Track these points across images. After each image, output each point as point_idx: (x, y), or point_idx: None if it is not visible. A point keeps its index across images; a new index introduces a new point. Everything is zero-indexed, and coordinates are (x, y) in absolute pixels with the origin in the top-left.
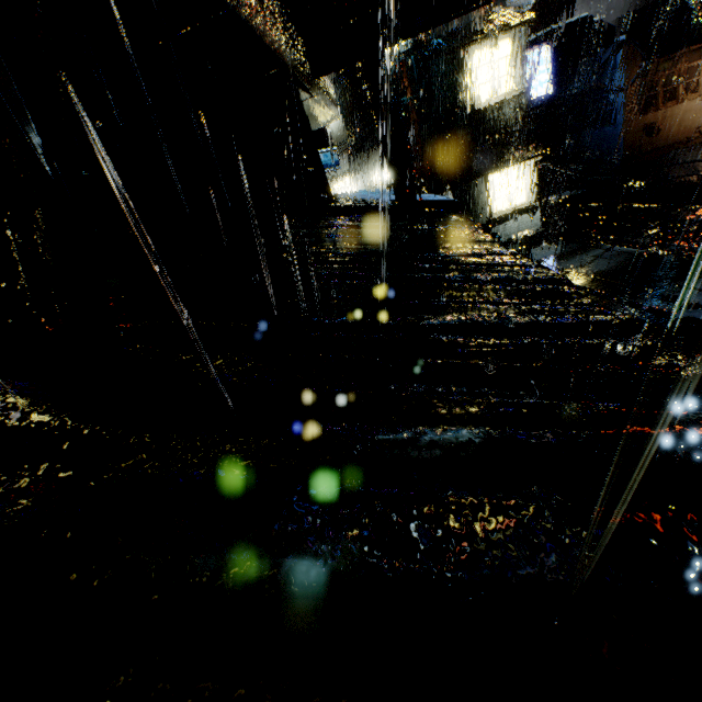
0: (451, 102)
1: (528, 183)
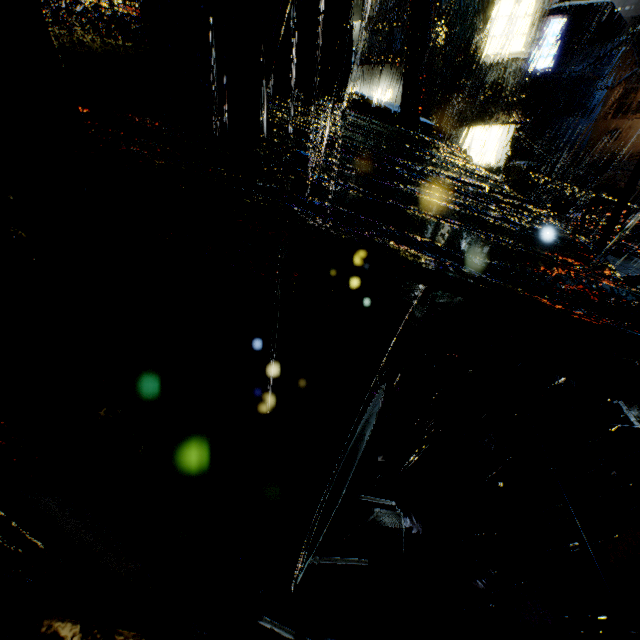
0: (464, 43)
1: (501, 146)
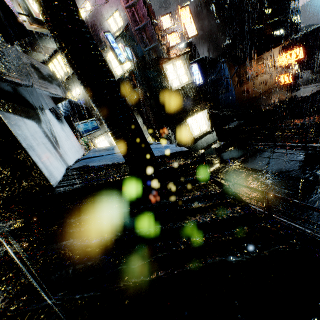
0: (160, 89)
1: (206, 120)
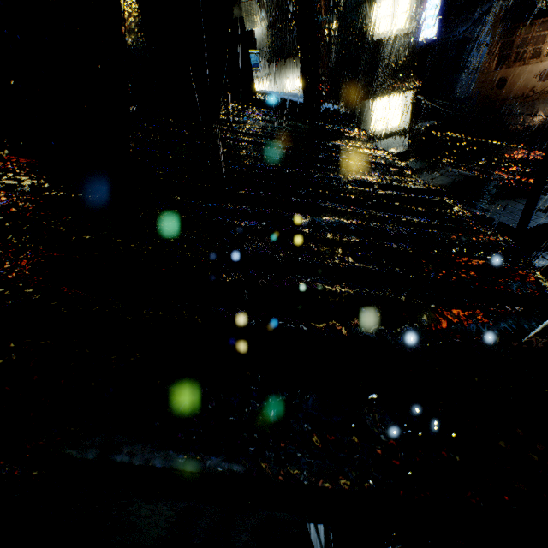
0: (356, 28)
1: (403, 111)
